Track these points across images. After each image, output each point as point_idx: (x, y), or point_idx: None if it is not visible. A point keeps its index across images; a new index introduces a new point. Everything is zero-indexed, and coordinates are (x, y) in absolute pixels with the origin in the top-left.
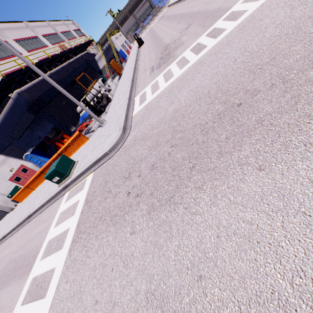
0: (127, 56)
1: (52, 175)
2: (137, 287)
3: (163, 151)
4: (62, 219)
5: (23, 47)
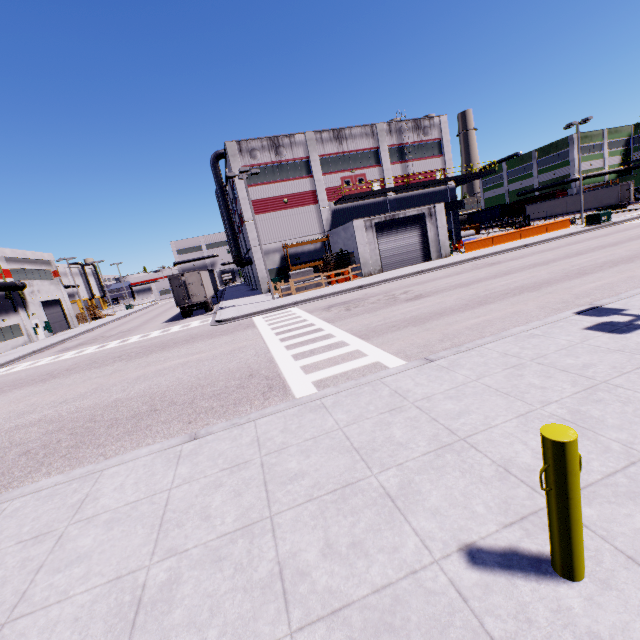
0: None
1: (604, 214)
2: None
3: None
4: None
5: None
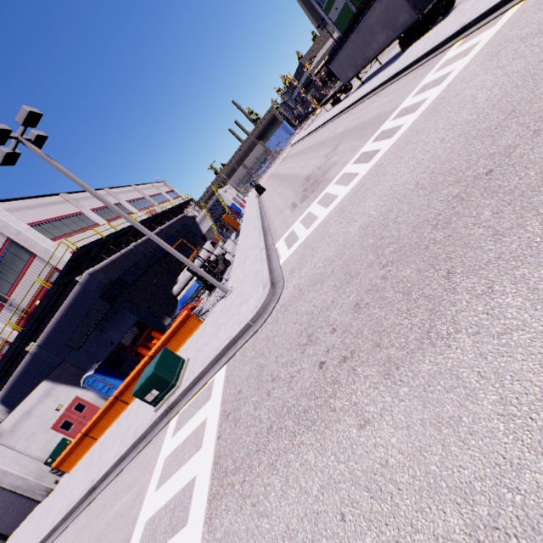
0: (242, 211)
1: (146, 387)
2: (437, 529)
3: (369, 279)
4: (174, 467)
5: (101, 217)
